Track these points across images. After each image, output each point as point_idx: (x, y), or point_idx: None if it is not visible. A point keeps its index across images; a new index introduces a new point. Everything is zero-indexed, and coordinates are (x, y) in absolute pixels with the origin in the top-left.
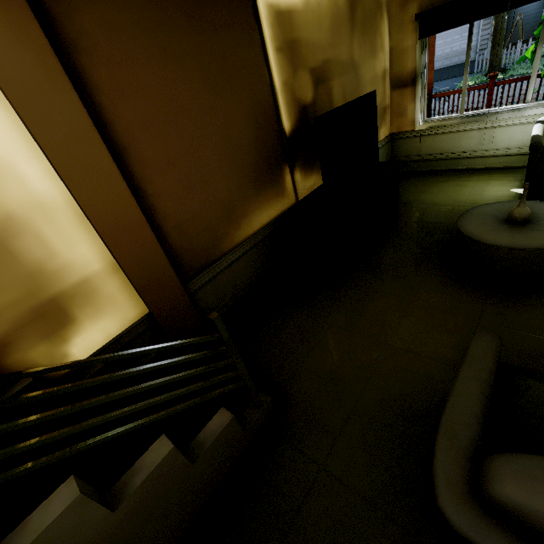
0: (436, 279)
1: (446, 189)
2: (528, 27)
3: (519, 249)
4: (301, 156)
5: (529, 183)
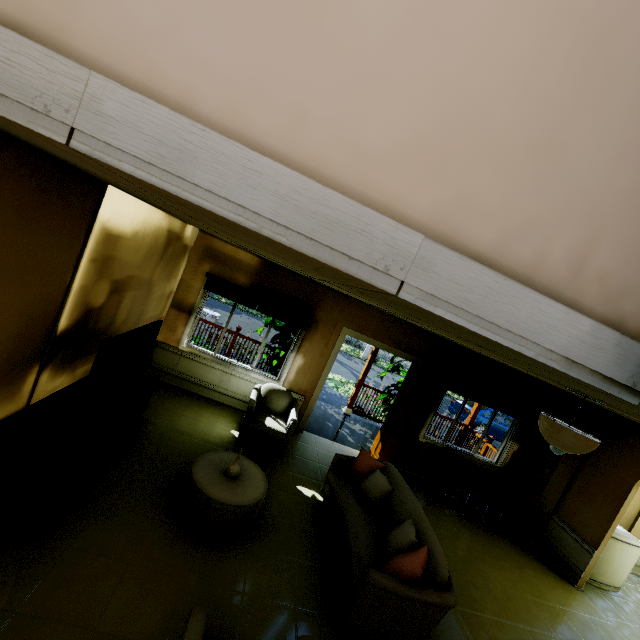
0: (161, 527)
1: (188, 414)
2: None
3: (228, 504)
4: (61, 355)
5: (242, 432)
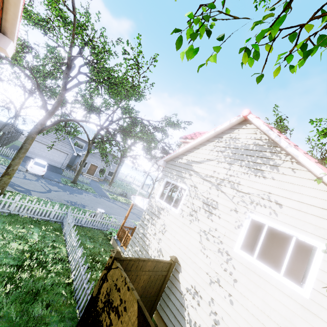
0: None
1: None
2: (70, 160)
3: None
4: None
5: None
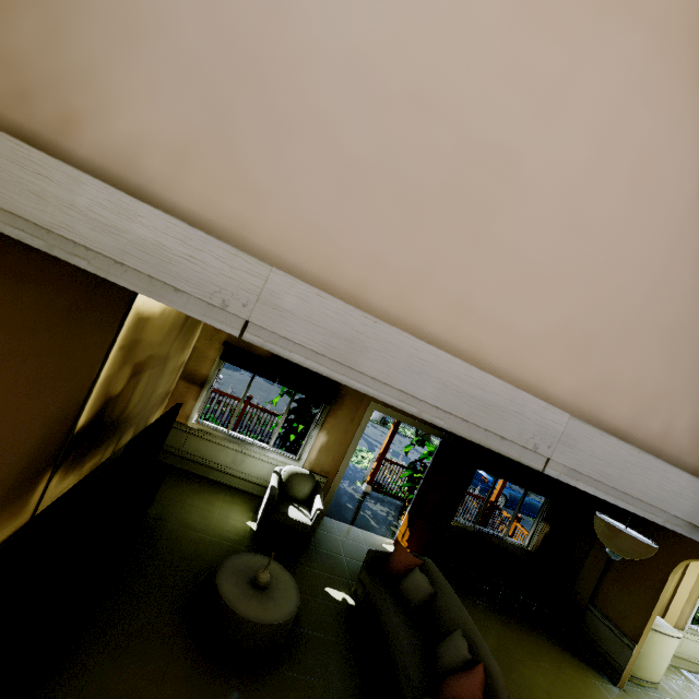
0: (184, 657)
1: (198, 504)
2: None
3: (262, 624)
4: (73, 454)
5: (263, 525)
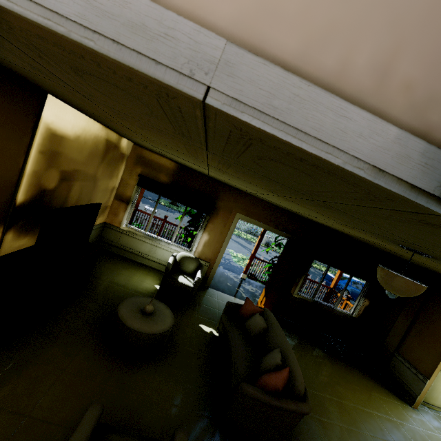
0: (92, 347)
1: (125, 273)
2: None
3: (141, 332)
4: (22, 222)
5: (162, 286)
